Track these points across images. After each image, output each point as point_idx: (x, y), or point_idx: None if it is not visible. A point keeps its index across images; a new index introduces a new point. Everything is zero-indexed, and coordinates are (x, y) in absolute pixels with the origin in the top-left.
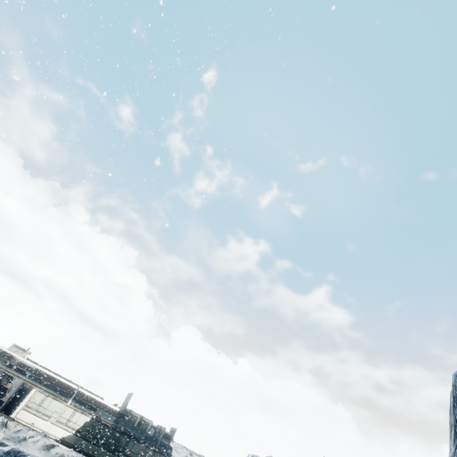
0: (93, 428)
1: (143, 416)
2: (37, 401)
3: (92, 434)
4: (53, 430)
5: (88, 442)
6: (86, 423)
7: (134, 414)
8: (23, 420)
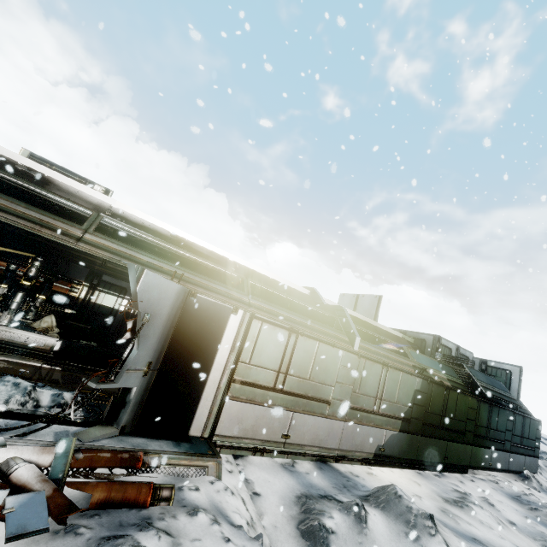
0: (432, 404)
1: (459, 346)
2: (268, 359)
3: (432, 418)
4: (349, 439)
5: (429, 439)
6: (414, 396)
7: (445, 344)
8: (249, 438)
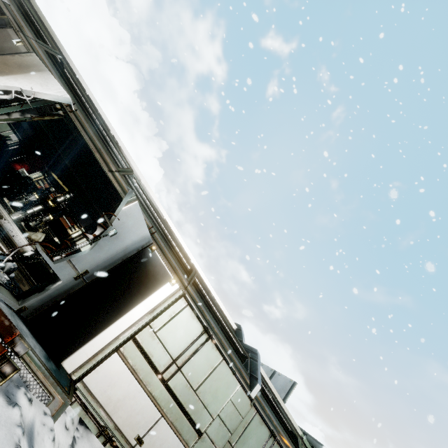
0: None
1: None
2: (173, 342)
3: None
4: None
5: None
6: None
7: None
8: (107, 411)
